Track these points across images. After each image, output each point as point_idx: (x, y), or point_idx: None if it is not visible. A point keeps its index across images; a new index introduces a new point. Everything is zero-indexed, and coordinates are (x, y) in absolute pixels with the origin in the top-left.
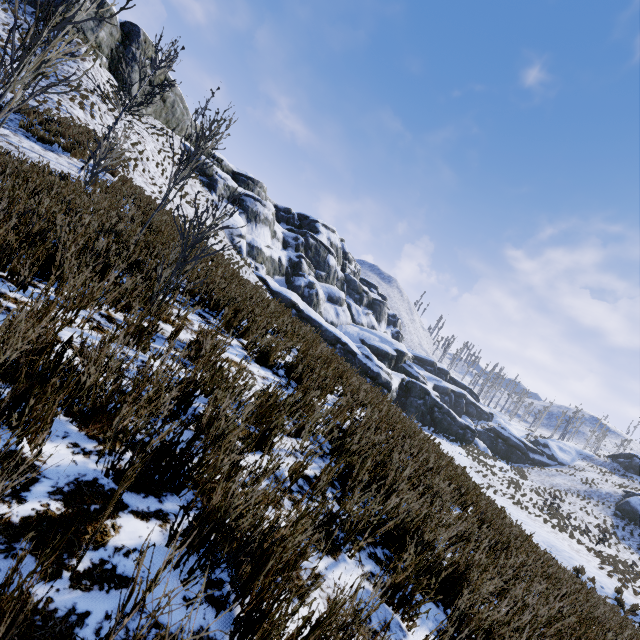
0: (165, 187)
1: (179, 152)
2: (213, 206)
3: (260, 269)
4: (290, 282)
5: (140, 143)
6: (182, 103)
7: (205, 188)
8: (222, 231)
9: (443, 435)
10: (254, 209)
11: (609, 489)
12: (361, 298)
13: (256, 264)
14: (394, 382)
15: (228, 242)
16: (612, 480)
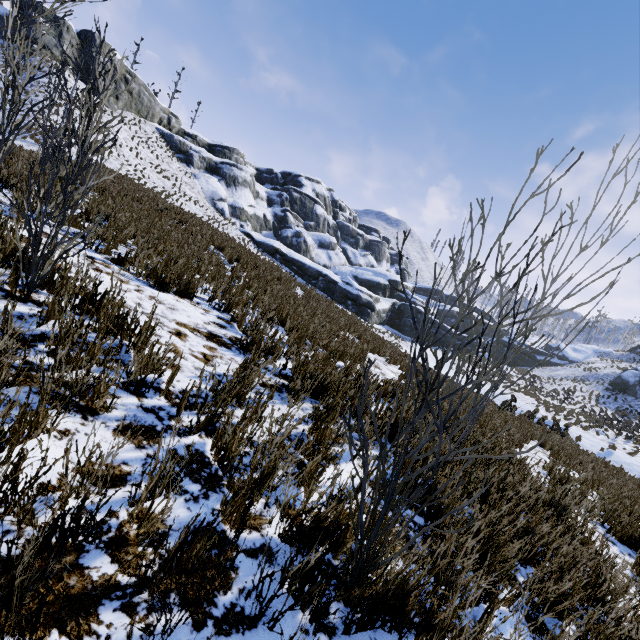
0: (140, 166)
1: (153, 136)
2: (192, 178)
3: (245, 226)
4: (278, 235)
5: (113, 134)
6: (147, 91)
7: (183, 164)
8: (203, 198)
9: (438, 347)
10: (231, 174)
11: (608, 371)
12: (356, 241)
13: (241, 223)
14: (381, 304)
15: (210, 207)
16: (619, 366)
